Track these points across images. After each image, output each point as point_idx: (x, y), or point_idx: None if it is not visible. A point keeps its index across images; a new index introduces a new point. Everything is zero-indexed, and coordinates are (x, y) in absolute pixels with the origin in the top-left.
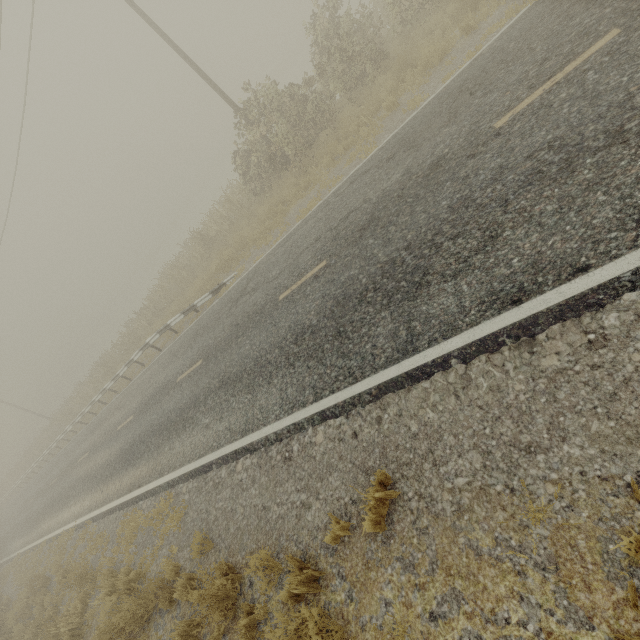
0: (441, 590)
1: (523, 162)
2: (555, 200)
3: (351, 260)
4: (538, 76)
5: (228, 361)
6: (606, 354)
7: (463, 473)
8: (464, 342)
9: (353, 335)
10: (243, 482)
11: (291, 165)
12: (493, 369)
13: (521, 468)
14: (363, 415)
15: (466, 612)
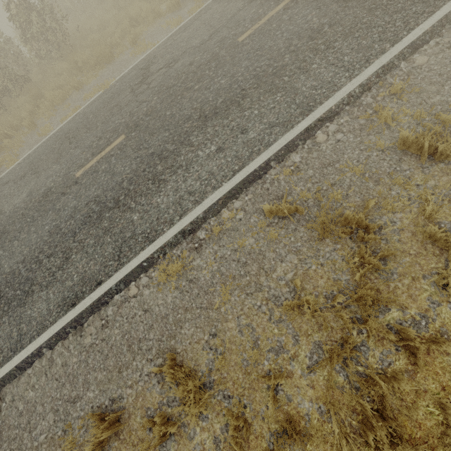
0: None
1: (84, 207)
2: (94, 237)
3: None
4: (96, 148)
5: None
6: (107, 331)
7: (44, 431)
8: (48, 336)
9: None
10: None
11: None
12: (64, 351)
13: (70, 415)
14: None
15: None
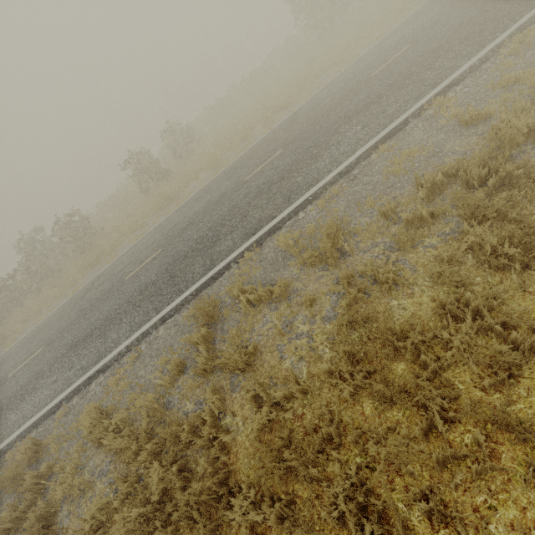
0: None
1: None
2: None
3: None
4: (30, 353)
5: None
6: None
7: None
8: None
9: None
10: None
11: None
12: None
13: None
14: None
15: None
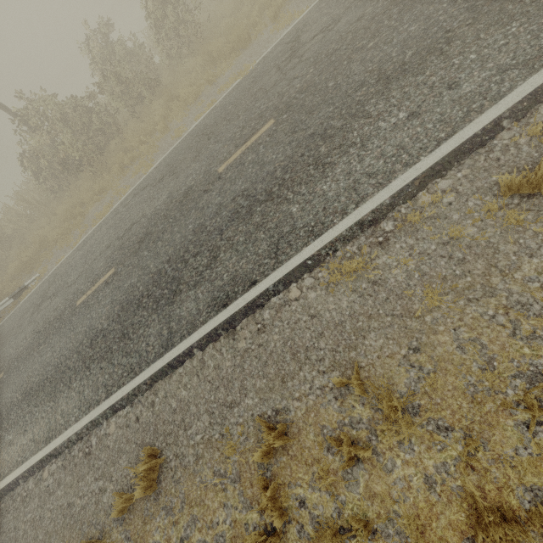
0: (187, 519)
1: (230, 203)
2: (244, 234)
3: (132, 269)
4: (240, 139)
5: (30, 371)
6: (264, 337)
7: (200, 431)
8: (200, 336)
9: (133, 336)
10: (50, 487)
11: (84, 169)
12: (216, 353)
13: (227, 419)
14: (142, 402)
15: (199, 528)
